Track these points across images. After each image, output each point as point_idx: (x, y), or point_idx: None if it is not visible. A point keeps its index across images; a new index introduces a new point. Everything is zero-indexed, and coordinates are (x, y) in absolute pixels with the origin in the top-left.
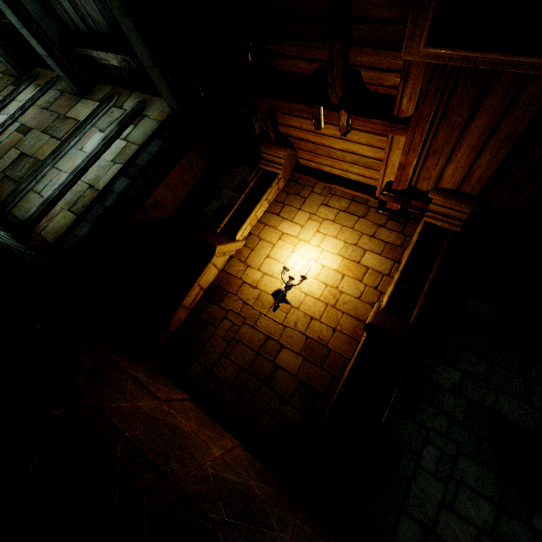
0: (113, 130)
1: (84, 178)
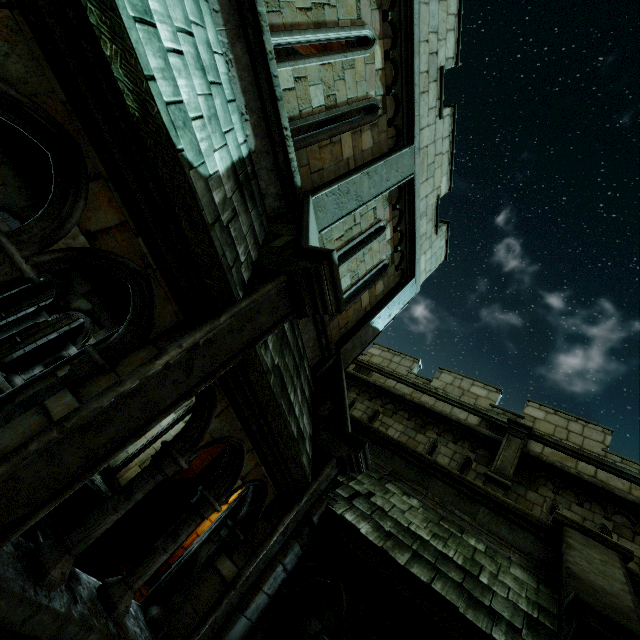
0: (181, 414)
1: (155, 444)
